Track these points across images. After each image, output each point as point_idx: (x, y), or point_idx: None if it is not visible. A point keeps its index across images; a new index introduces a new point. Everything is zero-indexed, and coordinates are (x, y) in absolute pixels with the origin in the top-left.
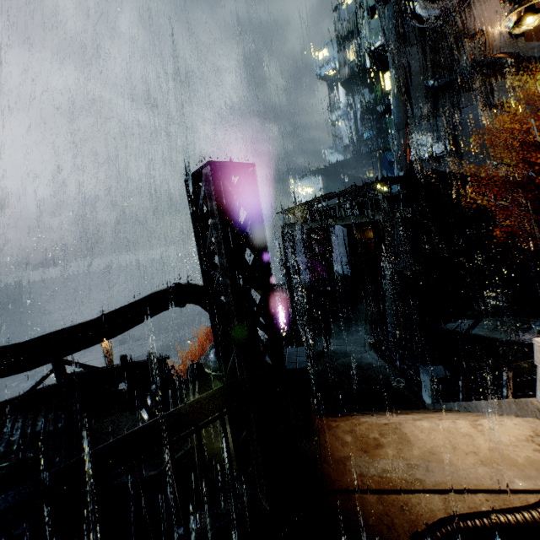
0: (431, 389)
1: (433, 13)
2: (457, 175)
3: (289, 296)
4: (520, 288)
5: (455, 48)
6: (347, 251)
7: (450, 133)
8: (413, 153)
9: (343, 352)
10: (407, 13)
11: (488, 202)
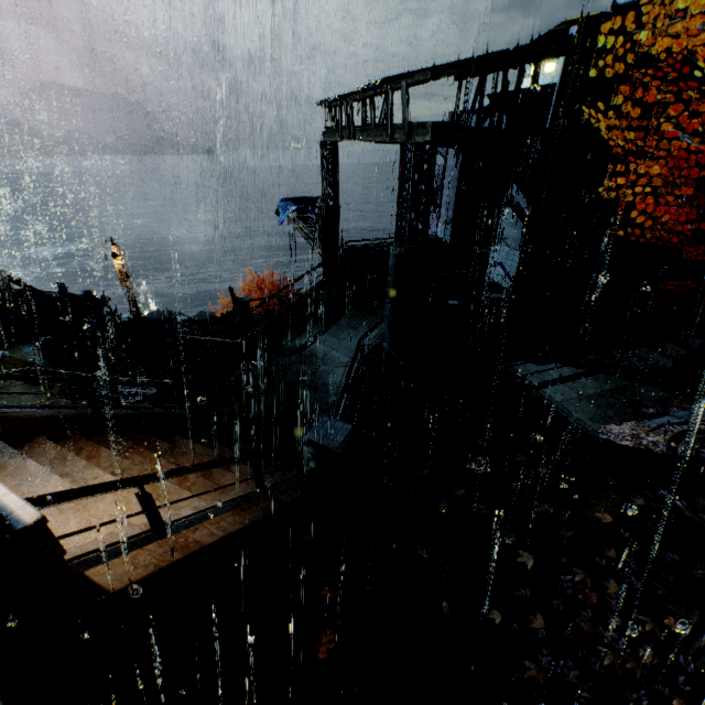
0: (308, 451)
1: None
2: None
3: (323, 256)
4: None
5: None
6: (454, 198)
7: None
8: None
9: (321, 356)
10: None
11: None
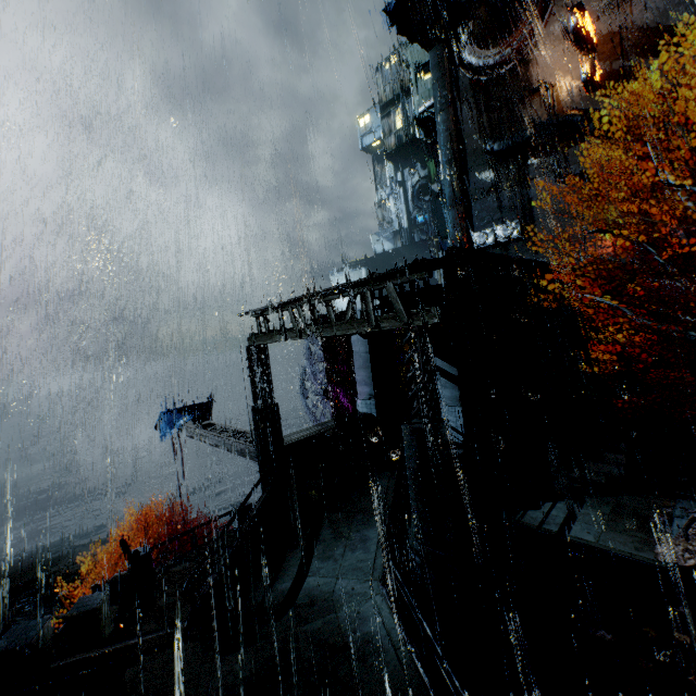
0: None
1: (486, 61)
2: (530, 264)
3: (261, 460)
4: (635, 436)
5: (516, 104)
6: (370, 375)
7: (518, 212)
8: (472, 238)
9: (328, 596)
10: (455, 62)
11: (575, 302)
